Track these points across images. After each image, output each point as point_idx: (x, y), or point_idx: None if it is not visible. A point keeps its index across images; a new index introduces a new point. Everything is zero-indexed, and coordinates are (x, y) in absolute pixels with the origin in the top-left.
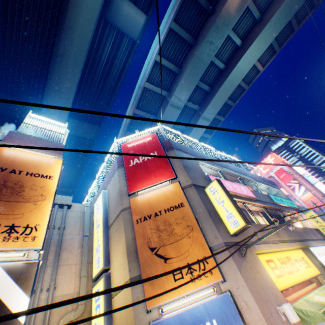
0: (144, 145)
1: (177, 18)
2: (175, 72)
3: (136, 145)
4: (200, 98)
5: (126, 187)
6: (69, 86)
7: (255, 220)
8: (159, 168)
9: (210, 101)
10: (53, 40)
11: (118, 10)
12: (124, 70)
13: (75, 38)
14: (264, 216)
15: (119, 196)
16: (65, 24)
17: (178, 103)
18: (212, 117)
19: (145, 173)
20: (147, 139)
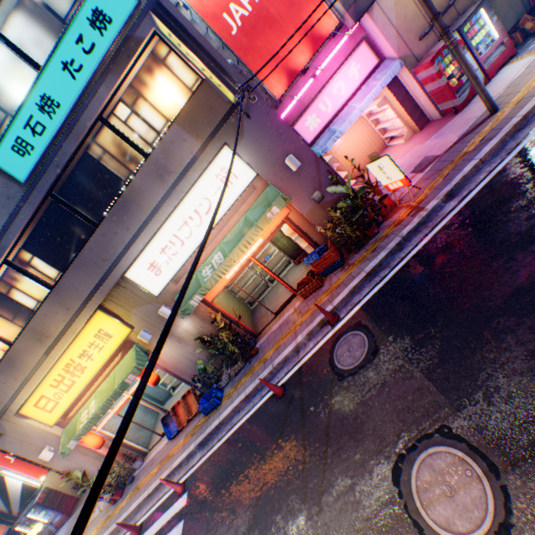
0: None
1: None
2: None
3: None
4: None
5: None
6: None
7: (4, 342)
8: None
9: None
10: None
11: None
12: None
13: None
14: (39, 253)
15: None
16: None
17: None
18: None
19: None
20: None
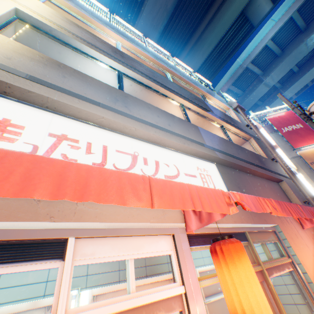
0: (286, 119)
1: (299, 7)
2: (277, 55)
3: (279, 118)
4: (285, 78)
5: (286, 145)
6: (194, 65)
7: None
8: (308, 135)
9: (296, 81)
10: (194, 27)
11: (253, 2)
12: (232, 52)
13: (217, 27)
14: None
15: (282, 150)
16: (215, 16)
17: (270, 83)
18: (290, 95)
19: (299, 138)
20: (286, 115)
